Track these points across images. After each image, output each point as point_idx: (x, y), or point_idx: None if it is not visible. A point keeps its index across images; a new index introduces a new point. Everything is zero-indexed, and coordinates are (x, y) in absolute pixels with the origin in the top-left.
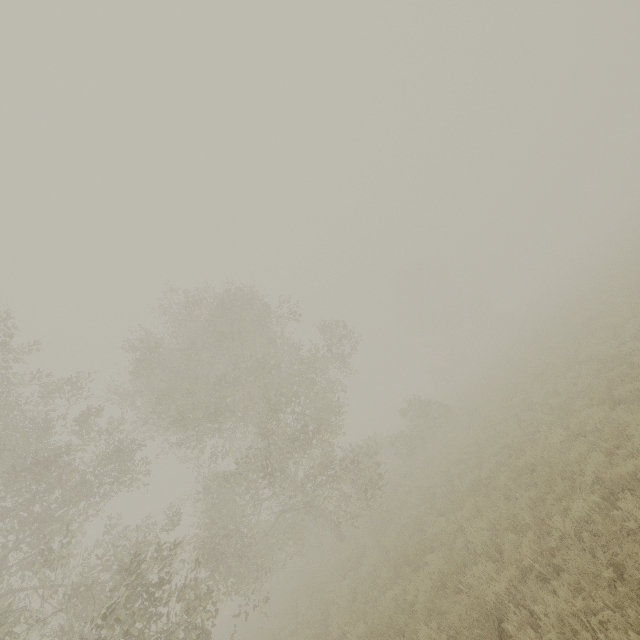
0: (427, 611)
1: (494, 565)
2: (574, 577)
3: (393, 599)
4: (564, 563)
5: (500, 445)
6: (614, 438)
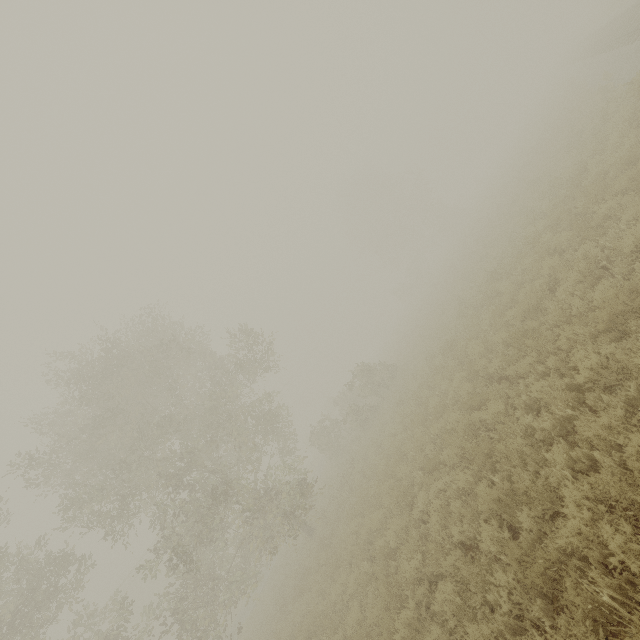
0: None
1: None
2: None
3: None
4: None
5: (397, 473)
6: (437, 565)
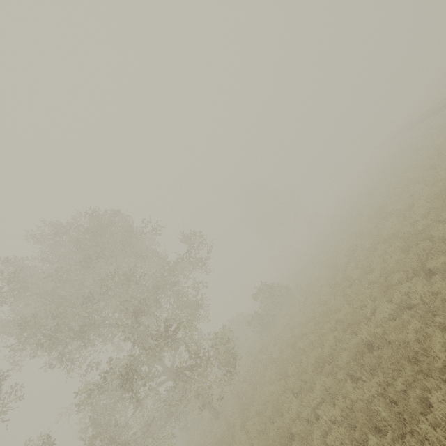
0: None
1: None
2: None
3: None
4: None
5: (334, 320)
6: None
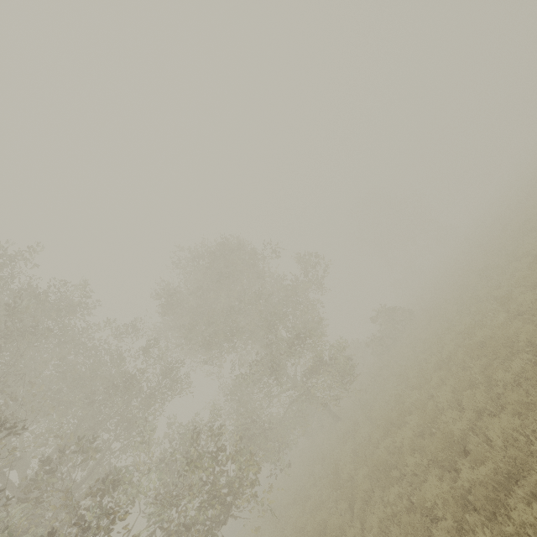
0: (411, 449)
1: (457, 412)
2: (512, 406)
3: (385, 449)
4: (508, 402)
5: (456, 332)
6: None
